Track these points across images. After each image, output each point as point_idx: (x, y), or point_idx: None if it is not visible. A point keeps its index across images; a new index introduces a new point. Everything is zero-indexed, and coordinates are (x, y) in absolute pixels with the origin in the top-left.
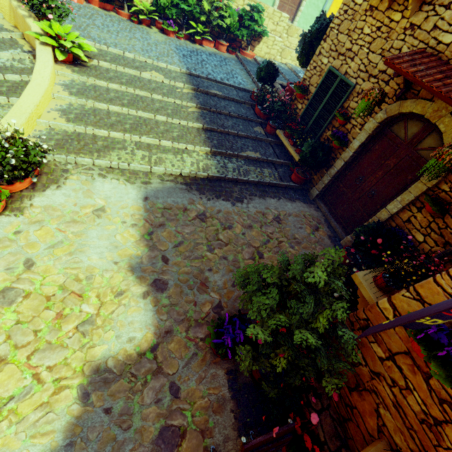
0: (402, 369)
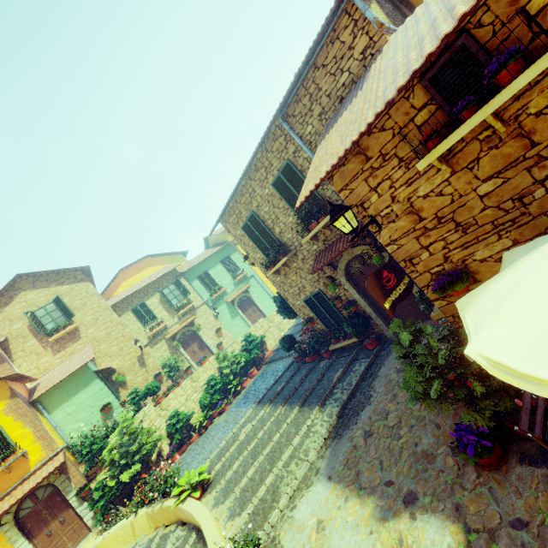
0: None
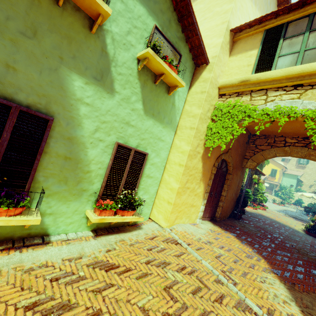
0: None
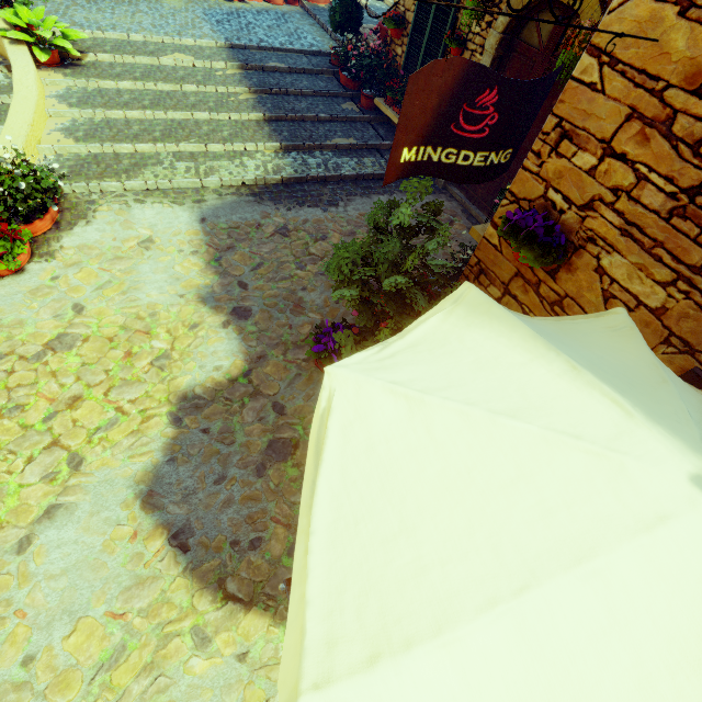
0: (517, 296)
